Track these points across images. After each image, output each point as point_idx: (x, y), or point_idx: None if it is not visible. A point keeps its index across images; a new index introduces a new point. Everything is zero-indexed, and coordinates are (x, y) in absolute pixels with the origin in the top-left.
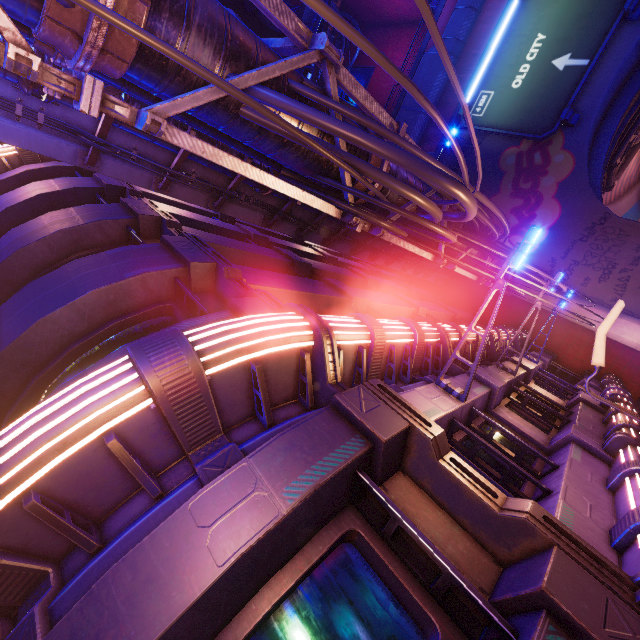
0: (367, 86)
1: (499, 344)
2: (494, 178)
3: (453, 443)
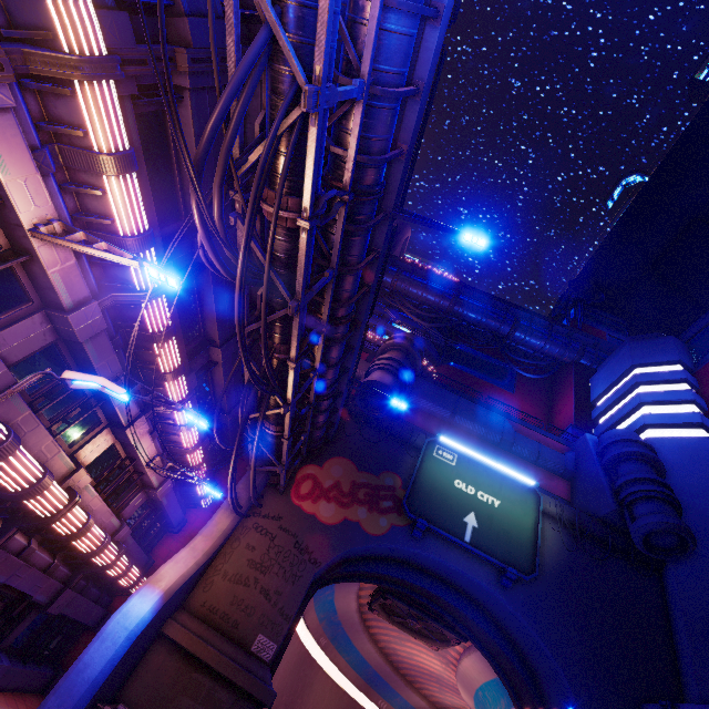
0: (498, 386)
1: (172, 426)
2: (374, 467)
3: None
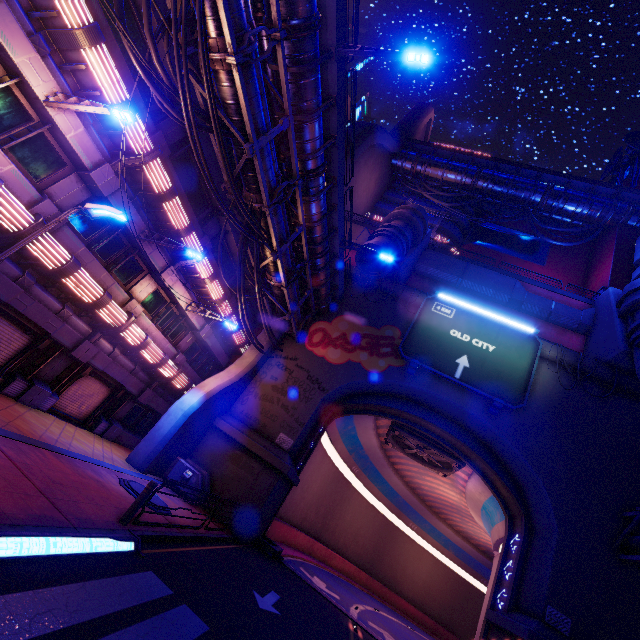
0: (526, 260)
1: (199, 280)
2: (376, 322)
3: (4, 76)
